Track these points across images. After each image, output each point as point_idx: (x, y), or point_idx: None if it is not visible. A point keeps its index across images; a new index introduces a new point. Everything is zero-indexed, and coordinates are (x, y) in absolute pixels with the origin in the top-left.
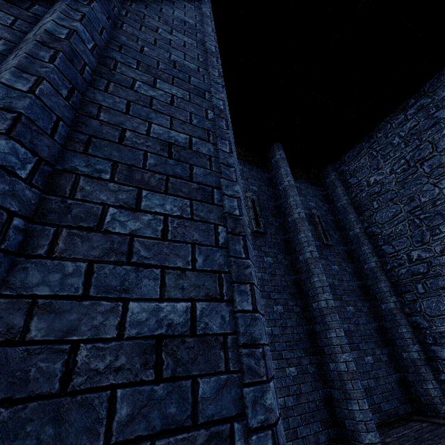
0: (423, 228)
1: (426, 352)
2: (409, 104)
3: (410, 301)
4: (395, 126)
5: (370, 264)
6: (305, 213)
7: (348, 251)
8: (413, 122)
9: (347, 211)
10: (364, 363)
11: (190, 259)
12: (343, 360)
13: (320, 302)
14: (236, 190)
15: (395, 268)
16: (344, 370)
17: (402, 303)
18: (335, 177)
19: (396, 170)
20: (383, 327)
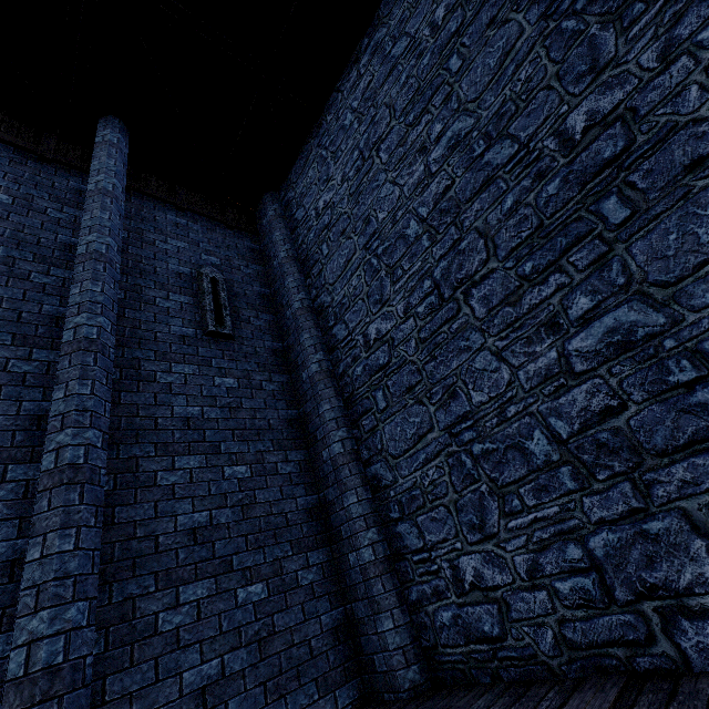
0: (382, 273)
1: (391, 542)
2: (363, 48)
3: (369, 432)
4: (347, 93)
5: (310, 369)
6: (177, 272)
7: (284, 351)
8: (367, 77)
9: (285, 270)
10: (231, 606)
11: None
12: (27, 638)
13: (43, 459)
14: None
15: (350, 367)
16: (14, 678)
17: (358, 440)
18: (274, 213)
19: (349, 172)
20: (325, 502)
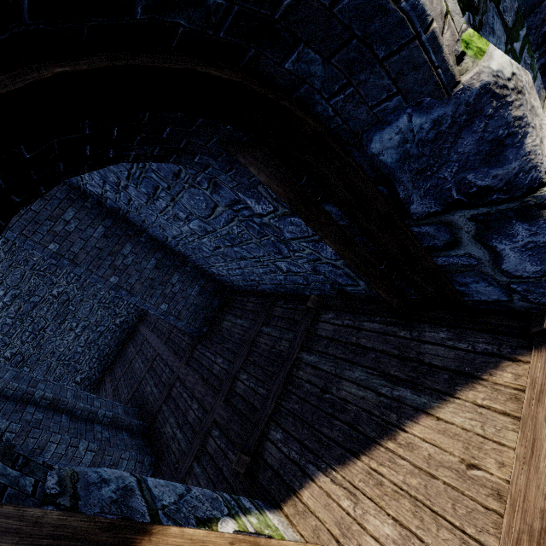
0: (1, 337)
1: None
2: None
3: None
4: None
5: None
6: None
7: None
8: None
9: None
10: None
11: (58, 389)
12: None
13: None
14: (34, 375)
15: None
16: None
17: None
18: None
19: None
20: None
